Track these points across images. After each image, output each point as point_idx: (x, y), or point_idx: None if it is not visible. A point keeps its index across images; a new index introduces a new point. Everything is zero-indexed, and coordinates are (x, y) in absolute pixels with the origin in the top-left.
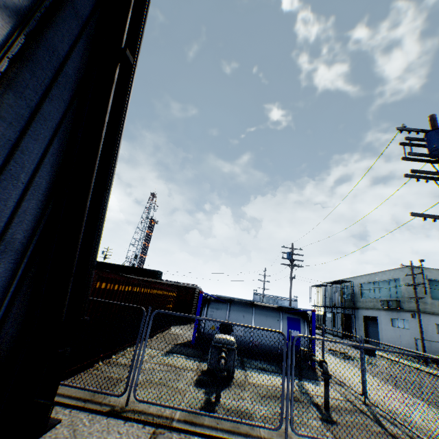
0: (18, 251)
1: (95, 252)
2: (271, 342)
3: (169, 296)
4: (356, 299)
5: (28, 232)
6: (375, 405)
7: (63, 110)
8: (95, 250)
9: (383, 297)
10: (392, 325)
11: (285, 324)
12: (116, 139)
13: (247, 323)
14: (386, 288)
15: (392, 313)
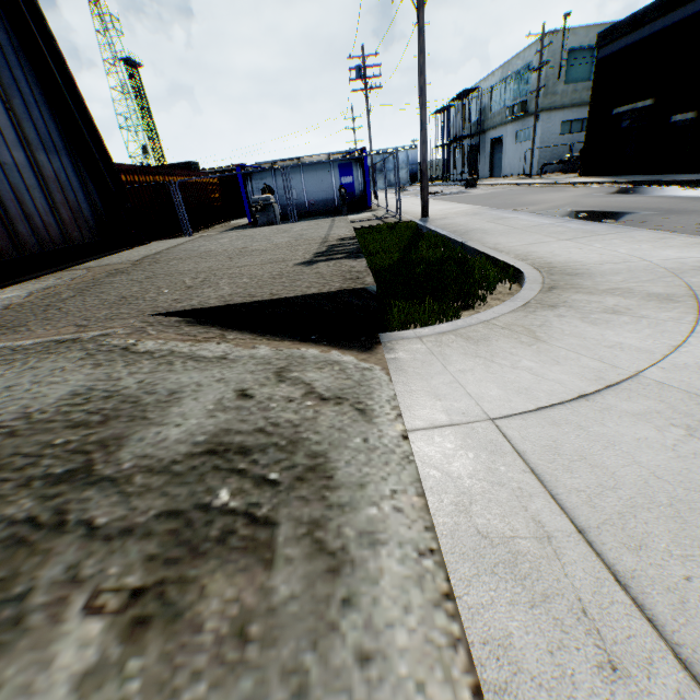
0: (65, 150)
1: (102, 141)
2: (327, 197)
3: (208, 184)
4: (485, 117)
5: (60, 137)
6: (389, 210)
7: (5, 31)
8: (101, 139)
9: (513, 102)
10: (517, 142)
11: (336, 174)
12: (48, 31)
13: (298, 185)
14: (518, 85)
15: (519, 125)
